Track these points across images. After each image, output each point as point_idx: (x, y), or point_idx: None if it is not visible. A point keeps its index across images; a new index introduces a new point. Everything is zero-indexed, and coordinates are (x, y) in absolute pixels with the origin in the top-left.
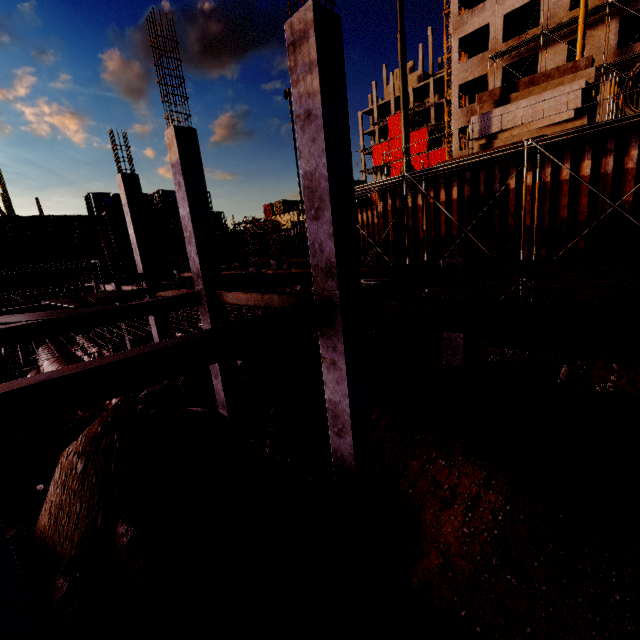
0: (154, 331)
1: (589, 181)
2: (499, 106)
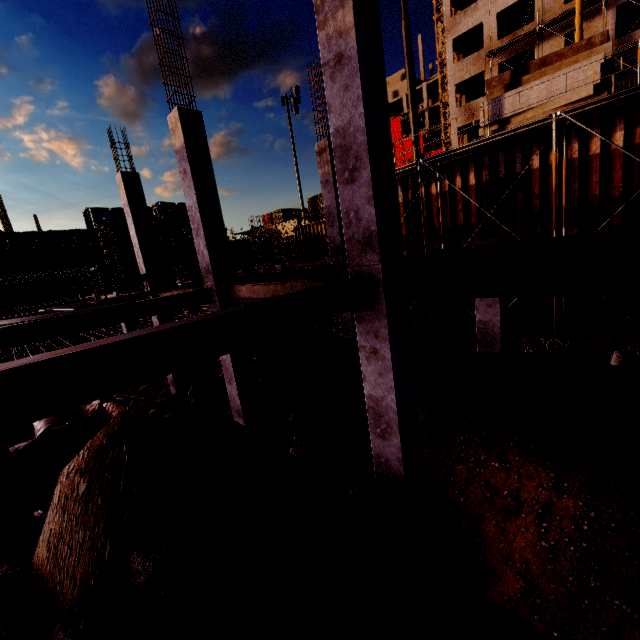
0: None
1: (623, 153)
2: (510, 90)
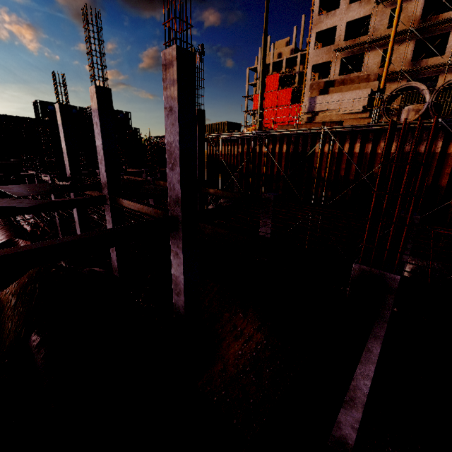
0: (75, 214)
1: (357, 156)
2: (322, 94)
